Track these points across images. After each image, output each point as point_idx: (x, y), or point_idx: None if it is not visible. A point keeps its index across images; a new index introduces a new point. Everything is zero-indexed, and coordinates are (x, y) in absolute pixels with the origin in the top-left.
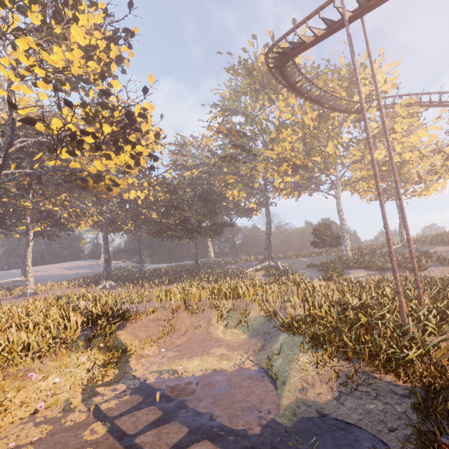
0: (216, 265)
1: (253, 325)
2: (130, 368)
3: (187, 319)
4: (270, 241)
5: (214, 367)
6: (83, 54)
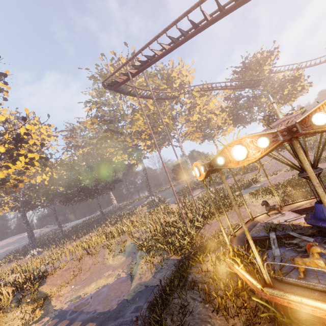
0: (118, 209)
1: (128, 250)
2: (51, 306)
3: (90, 260)
4: (149, 184)
5: (103, 284)
6: None
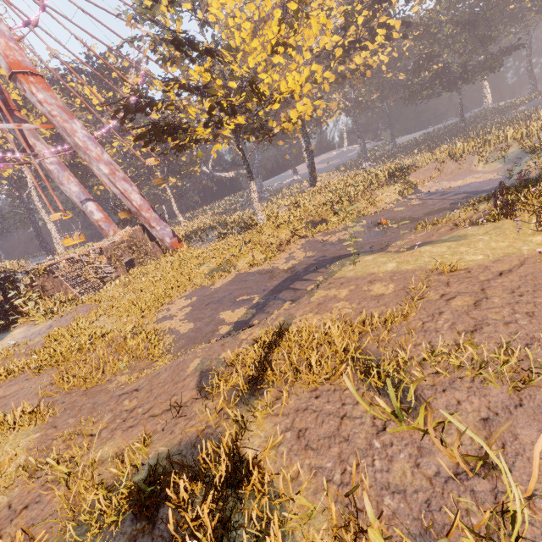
0: (493, 114)
1: (510, 158)
2: (419, 190)
3: (452, 166)
4: None
5: (471, 182)
6: None
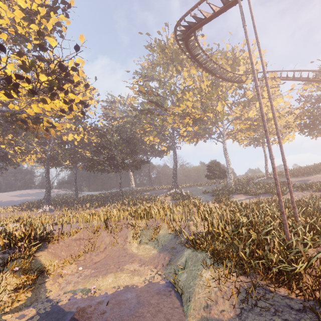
0: (136, 192)
1: (162, 241)
2: (45, 289)
3: (107, 237)
4: (176, 174)
5: (126, 284)
6: (24, 15)
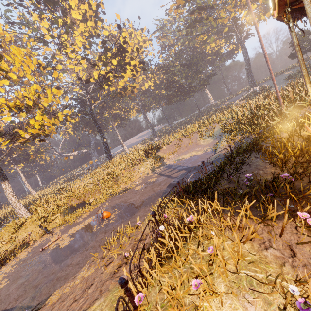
0: (214, 106)
1: (216, 134)
2: (164, 162)
3: (186, 141)
4: (250, 72)
5: (194, 155)
6: (83, 24)
